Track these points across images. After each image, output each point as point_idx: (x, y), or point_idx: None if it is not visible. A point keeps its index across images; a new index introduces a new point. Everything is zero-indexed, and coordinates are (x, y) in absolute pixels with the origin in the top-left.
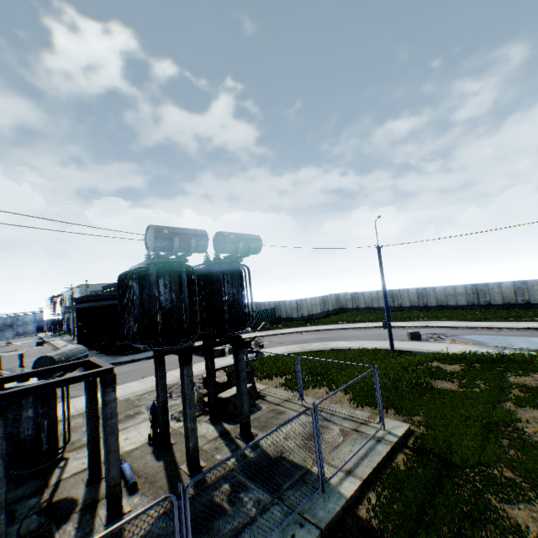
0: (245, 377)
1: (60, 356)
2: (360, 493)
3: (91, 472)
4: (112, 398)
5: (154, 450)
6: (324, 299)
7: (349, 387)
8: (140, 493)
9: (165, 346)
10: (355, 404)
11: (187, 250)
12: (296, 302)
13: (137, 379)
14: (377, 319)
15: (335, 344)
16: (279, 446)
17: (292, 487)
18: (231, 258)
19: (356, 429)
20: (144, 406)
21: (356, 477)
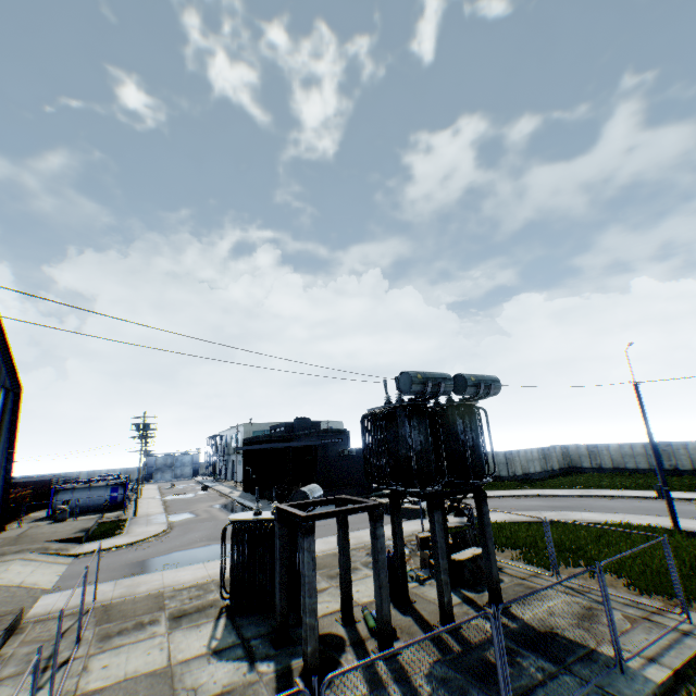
0: (490, 533)
1: (309, 491)
2: (671, 684)
3: (345, 612)
4: (380, 532)
5: (395, 605)
6: (543, 453)
7: (620, 569)
8: (403, 640)
9: (416, 488)
10: (634, 590)
11: (435, 393)
12: (504, 454)
13: (331, 534)
14: (637, 485)
15: (579, 515)
16: (544, 621)
17: (579, 662)
18: (468, 400)
19: (645, 617)
20: (358, 562)
21: (661, 665)
